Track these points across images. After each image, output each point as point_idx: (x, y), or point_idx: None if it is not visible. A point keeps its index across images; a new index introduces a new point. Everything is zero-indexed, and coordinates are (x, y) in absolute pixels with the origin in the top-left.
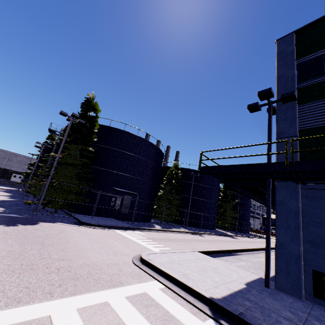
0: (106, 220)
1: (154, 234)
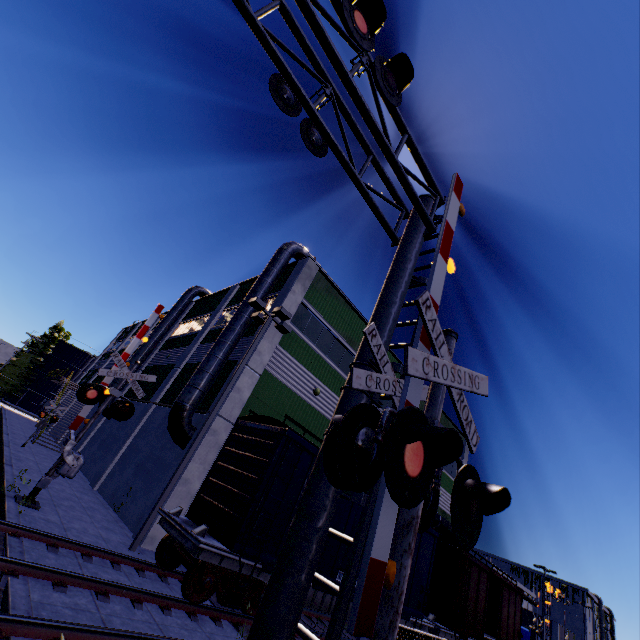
0: (25, 410)
1: None
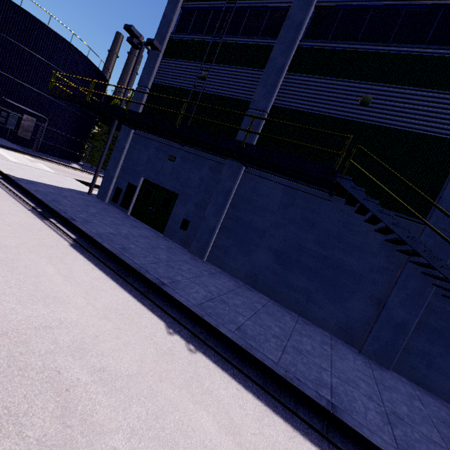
0: None
1: (52, 165)
